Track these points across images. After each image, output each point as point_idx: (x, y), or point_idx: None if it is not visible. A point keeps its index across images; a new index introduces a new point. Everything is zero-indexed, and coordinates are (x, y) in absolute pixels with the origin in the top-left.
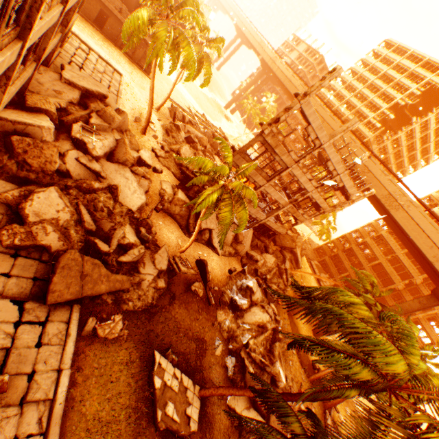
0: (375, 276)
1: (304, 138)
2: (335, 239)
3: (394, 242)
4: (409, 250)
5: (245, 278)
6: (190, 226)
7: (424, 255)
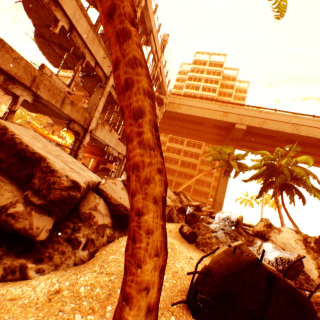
0: (186, 169)
1: (78, 89)
2: None
3: (177, 144)
4: (192, 136)
5: (208, 223)
6: (14, 215)
7: (216, 119)
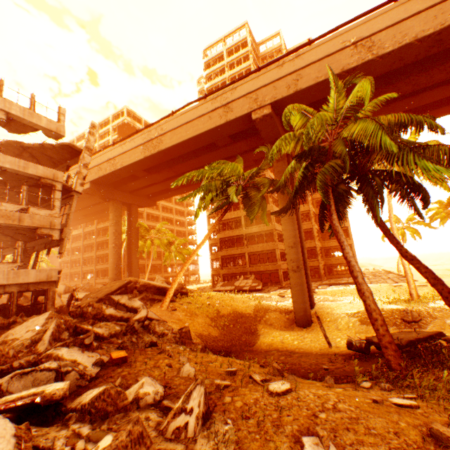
0: (257, 226)
1: None
2: (211, 256)
3: None
4: None
5: None
6: None
7: (217, 126)
